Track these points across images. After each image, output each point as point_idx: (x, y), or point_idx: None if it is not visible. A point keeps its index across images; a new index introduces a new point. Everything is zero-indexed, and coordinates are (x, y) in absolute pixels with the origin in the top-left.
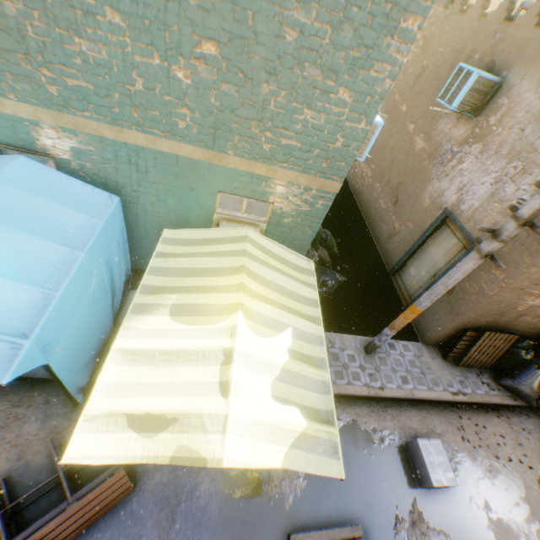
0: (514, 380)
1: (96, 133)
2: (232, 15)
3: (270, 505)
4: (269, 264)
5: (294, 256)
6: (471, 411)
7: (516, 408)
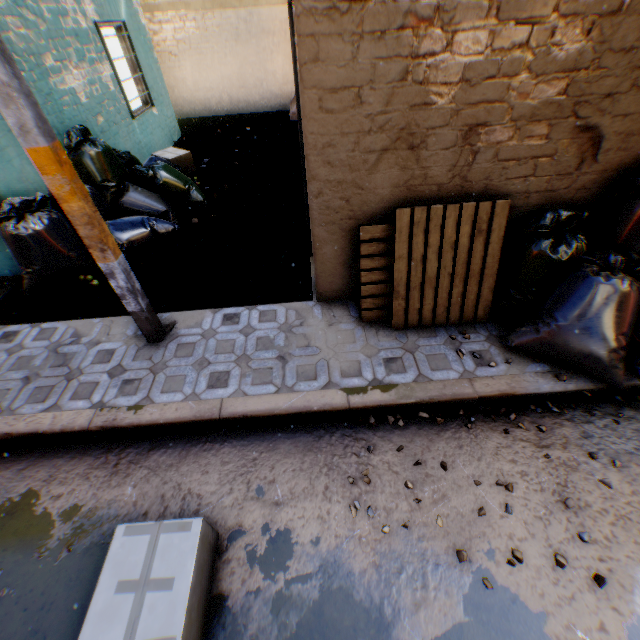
0: (540, 324)
1: None
2: None
3: None
4: None
5: None
6: (417, 428)
7: (582, 402)
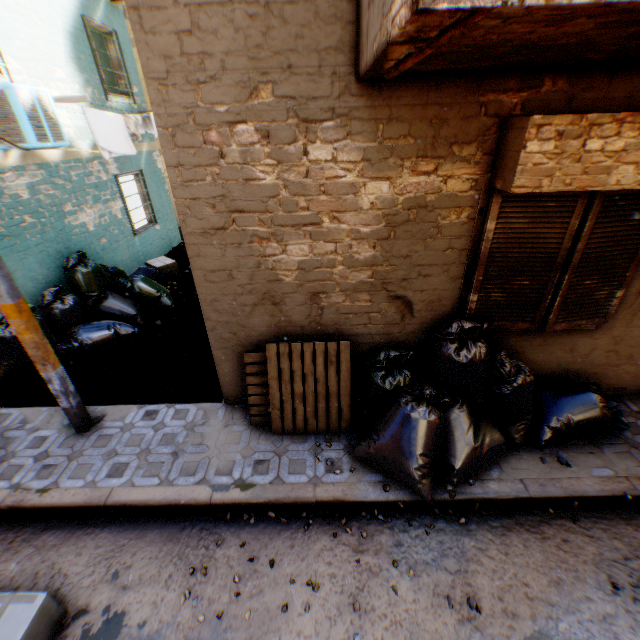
0: (371, 441)
1: None
2: None
3: None
4: None
5: None
6: (264, 526)
7: (408, 512)
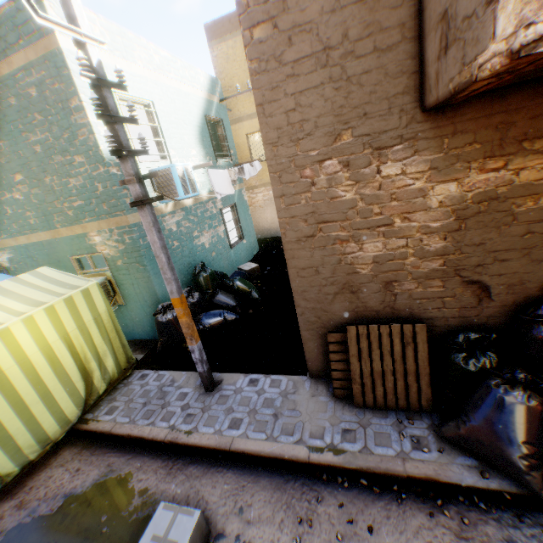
0: (459, 421)
1: (12, 245)
2: (18, 157)
3: None
4: (32, 283)
5: (77, 279)
6: (357, 491)
7: (514, 505)
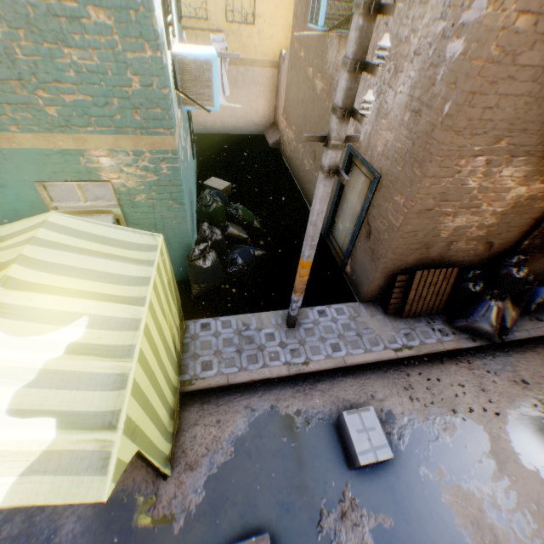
0: (468, 319)
1: None
2: None
3: (153, 534)
4: (76, 248)
5: (131, 234)
6: (423, 365)
7: (480, 350)
